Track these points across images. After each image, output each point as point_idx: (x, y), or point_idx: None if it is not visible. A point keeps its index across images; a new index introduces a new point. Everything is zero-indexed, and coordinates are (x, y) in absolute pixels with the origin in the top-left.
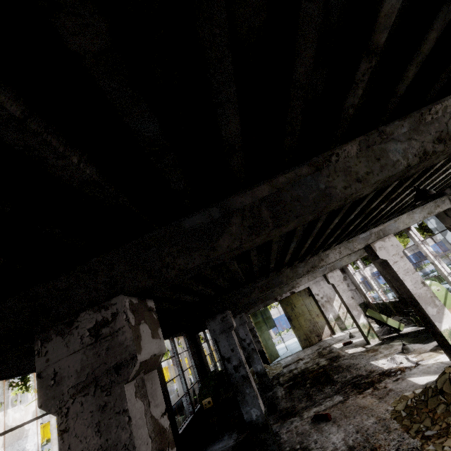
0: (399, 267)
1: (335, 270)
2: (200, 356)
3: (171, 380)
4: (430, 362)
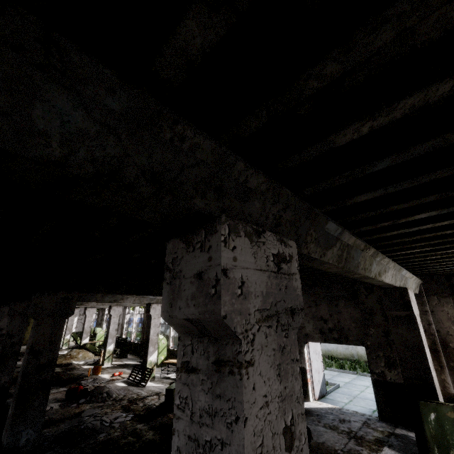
0: (88, 319)
1: (76, 308)
2: None
3: None
4: None
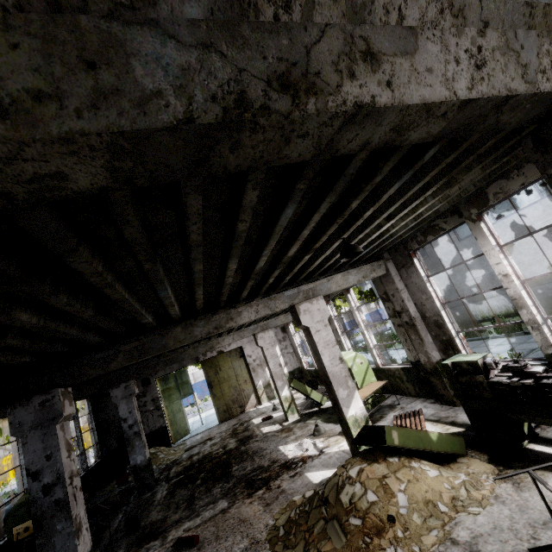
0: (321, 337)
1: (267, 330)
2: None
3: None
4: (334, 450)
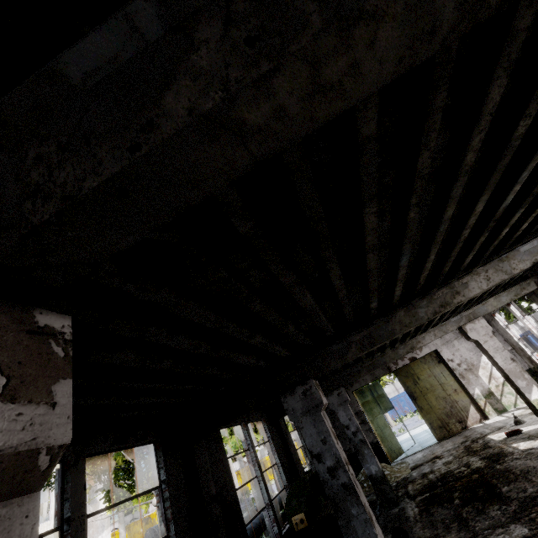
0: None
1: (476, 319)
2: (287, 449)
3: (244, 484)
4: None
